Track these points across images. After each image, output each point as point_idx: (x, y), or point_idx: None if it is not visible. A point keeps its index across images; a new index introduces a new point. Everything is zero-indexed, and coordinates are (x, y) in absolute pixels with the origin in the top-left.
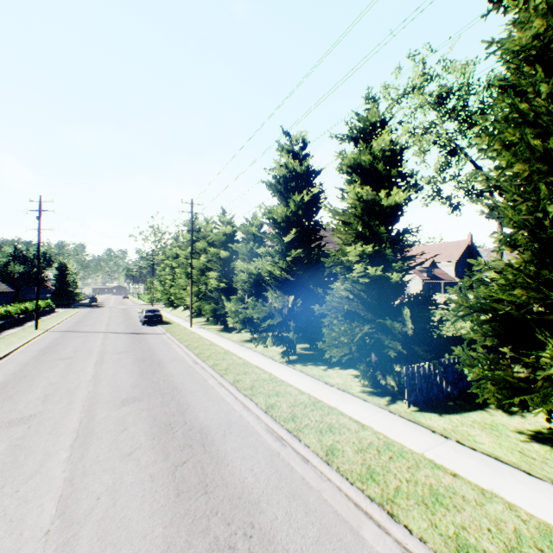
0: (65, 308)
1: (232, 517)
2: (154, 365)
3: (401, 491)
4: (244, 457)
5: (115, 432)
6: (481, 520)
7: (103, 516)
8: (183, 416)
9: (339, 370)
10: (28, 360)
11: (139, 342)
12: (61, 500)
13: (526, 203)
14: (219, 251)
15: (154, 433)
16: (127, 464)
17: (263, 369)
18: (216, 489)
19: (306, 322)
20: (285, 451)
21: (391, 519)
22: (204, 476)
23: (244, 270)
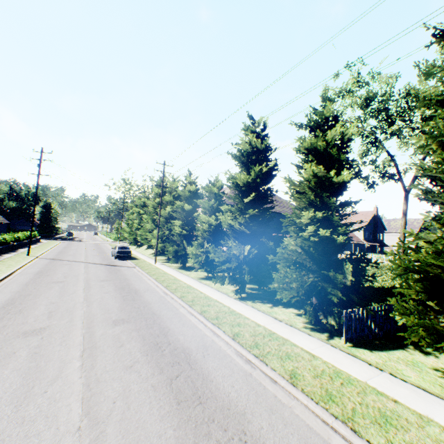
0: (47, 240)
1: (227, 424)
2: (132, 293)
3: (357, 411)
4: (224, 375)
5: (114, 347)
6: (425, 439)
7: (121, 417)
8: (166, 338)
9: (282, 308)
10: (28, 281)
11: (115, 273)
12: (84, 402)
13: None
14: (183, 204)
15: (146, 350)
16: (130, 375)
17: (222, 303)
18: (208, 400)
19: (257, 268)
20: (255, 372)
21: (355, 434)
22: (195, 389)
23: (205, 222)
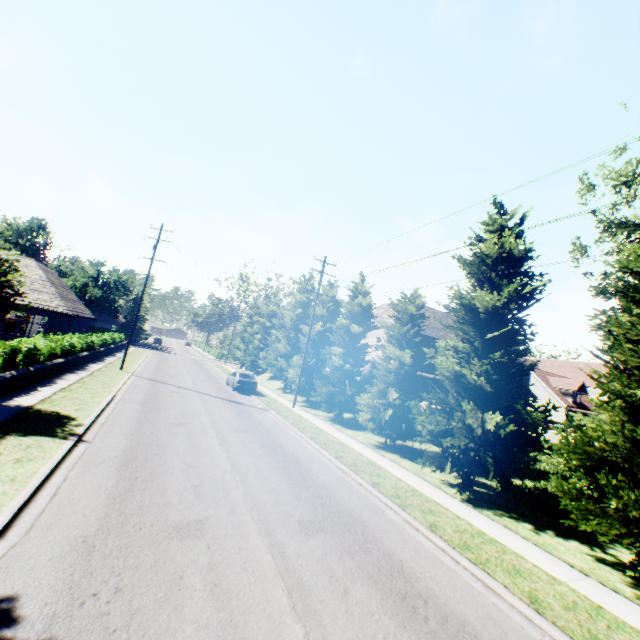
0: (132, 346)
1: None
2: (293, 464)
3: None
4: None
5: (336, 593)
6: None
7: None
8: (410, 584)
9: (557, 537)
10: (138, 417)
11: (247, 417)
12: None
13: None
14: (347, 324)
15: (395, 612)
16: None
17: (449, 509)
18: None
19: (503, 453)
20: None
21: None
22: None
23: (393, 357)
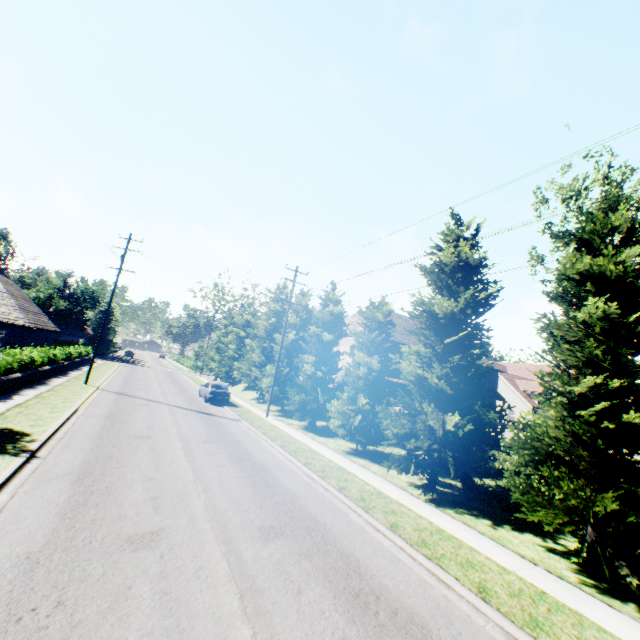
0: (101, 359)
1: None
2: (260, 472)
3: None
4: None
5: (289, 594)
6: None
7: None
8: (365, 581)
9: (513, 531)
10: (99, 431)
11: (217, 428)
12: None
13: None
14: (319, 332)
15: (346, 609)
16: None
17: (411, 509)
18: None
19: (463, 453)
20: None
21: None
22: None
23: (362, 364)
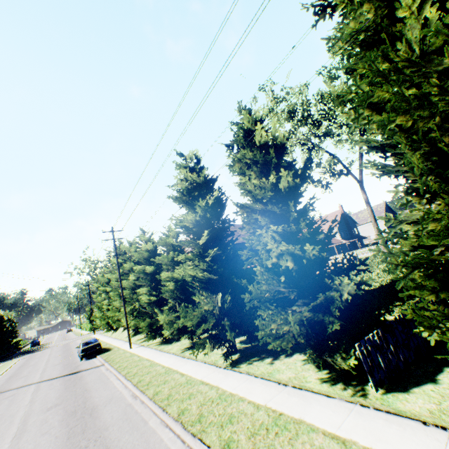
0: (2, 362)
1: None
2: (85, 417)
3: None
4: None
5: None
6: None
7: None
8: None
9: (285, 358)
10: None
11: (73, 385)
12: None
13: (420, 149)
14: (144, 267)
15: None
16: None
17: (208, 383)
18: None
19: (239, 316)
20: None
21: None
22: None
23: (170, 279)
